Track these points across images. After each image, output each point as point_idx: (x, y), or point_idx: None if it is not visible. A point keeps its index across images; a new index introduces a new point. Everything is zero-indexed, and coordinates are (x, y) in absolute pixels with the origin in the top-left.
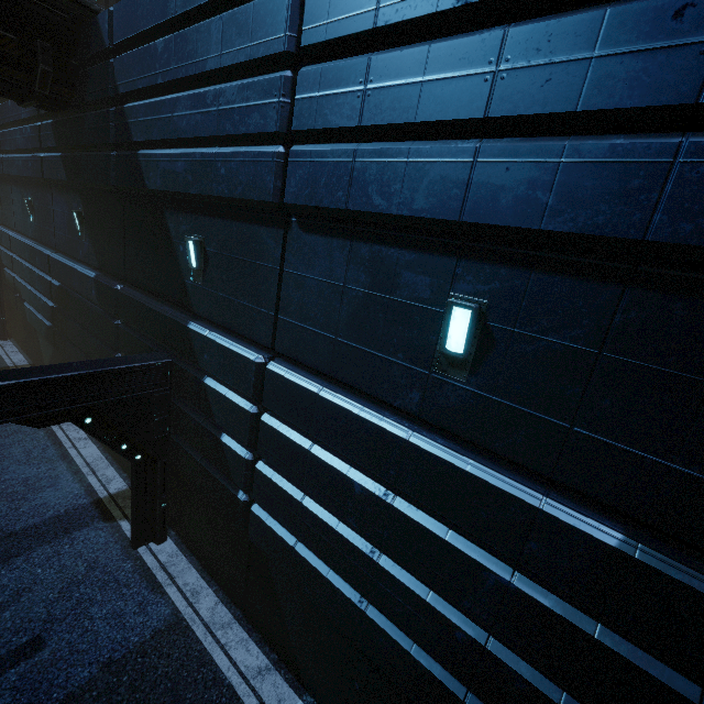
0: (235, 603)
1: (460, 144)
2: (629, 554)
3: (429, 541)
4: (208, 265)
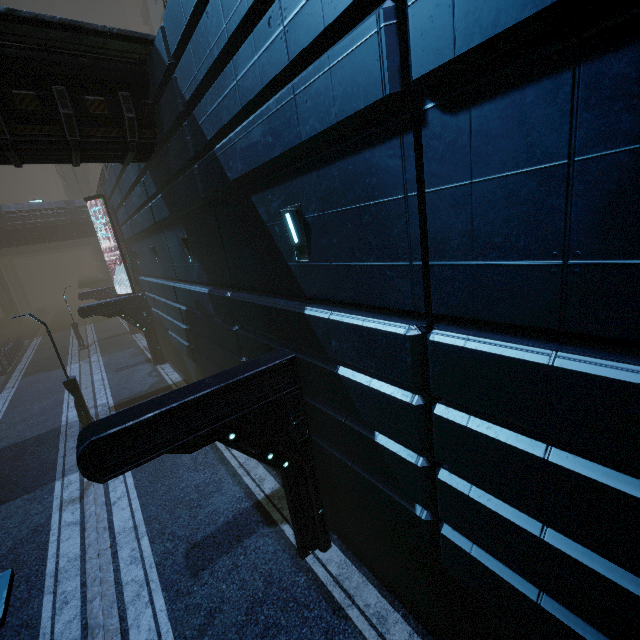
0: (435, 637)
1: None
2: None
3: None
4: (311, 235)
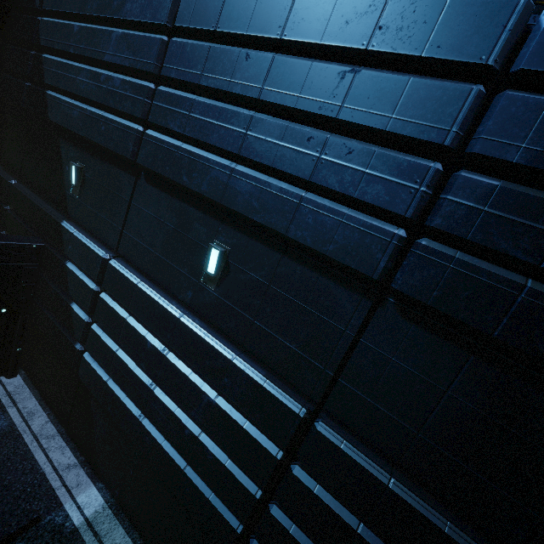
0: (62, 423)
1: (226, 163)
2: (261, 384)
3: (181, 378)
4: (84, 185)
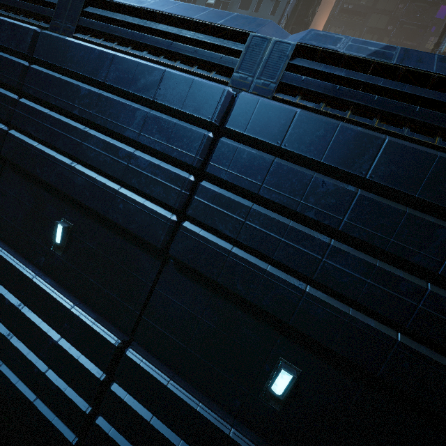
0: None
1: (69, 162)
2: (90, 325)
3: (32, 326)
4: None
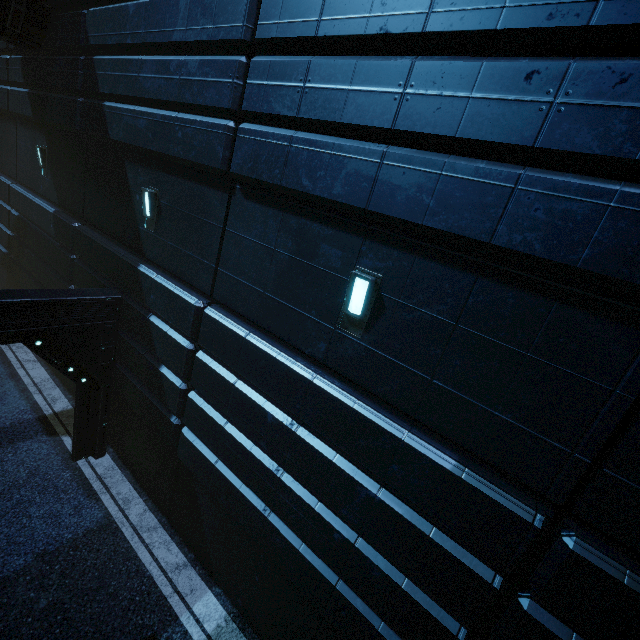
0: (162, 511)
1: (372, 147)
2: (458, 476)
3: (321, 462)
4: (161, 216)
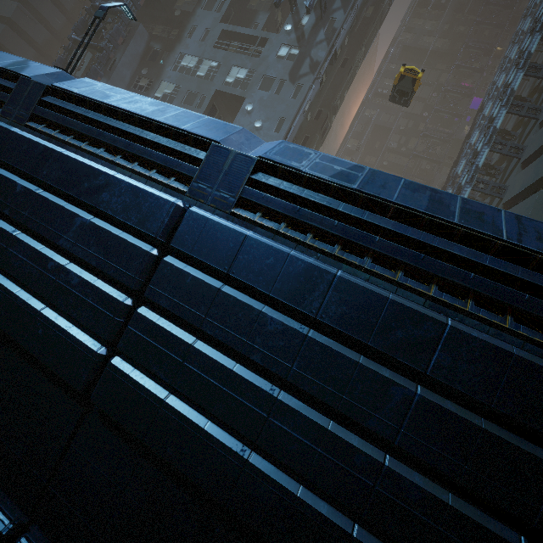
0: None
1: None
2: None
3: None
4: None
